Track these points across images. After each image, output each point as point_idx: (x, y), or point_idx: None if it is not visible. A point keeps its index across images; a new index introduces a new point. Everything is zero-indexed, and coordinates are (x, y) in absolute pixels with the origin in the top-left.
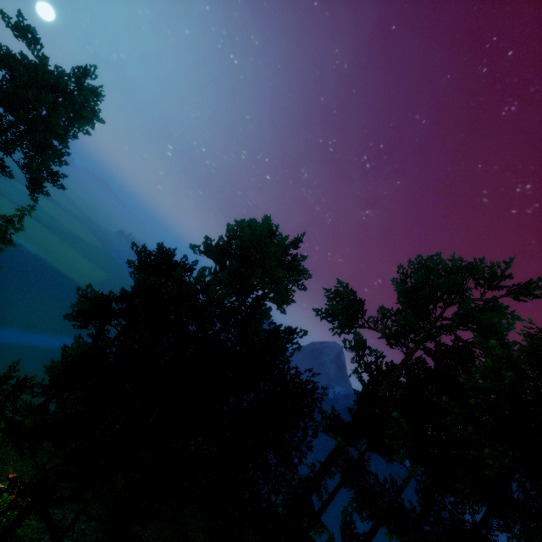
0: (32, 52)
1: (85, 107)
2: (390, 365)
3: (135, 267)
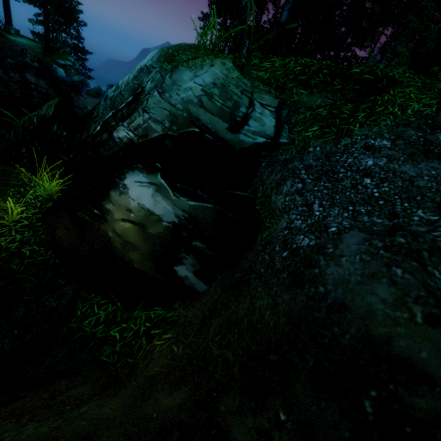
0: None
1: None
2: None
3: None
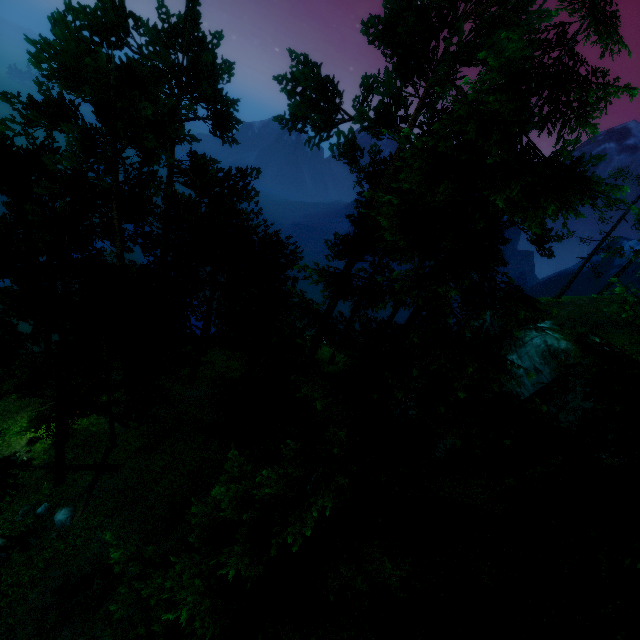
0: None
1: None
2: (389, 160)
3: None
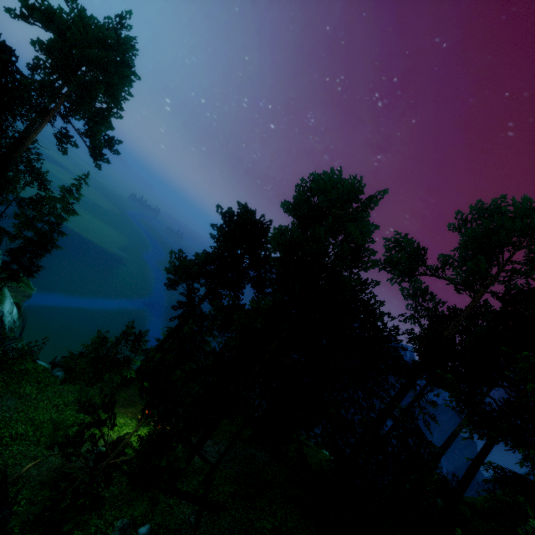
0: (71, 4)
1: (123, 64)
2: (452, 309)
3: (218, 228)
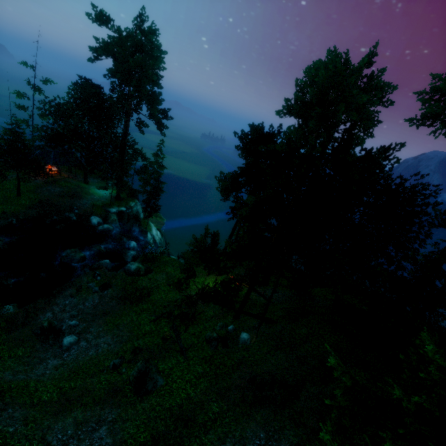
0: (112, 31)
1: (153, 49)
2: None
3: (241, 149)
